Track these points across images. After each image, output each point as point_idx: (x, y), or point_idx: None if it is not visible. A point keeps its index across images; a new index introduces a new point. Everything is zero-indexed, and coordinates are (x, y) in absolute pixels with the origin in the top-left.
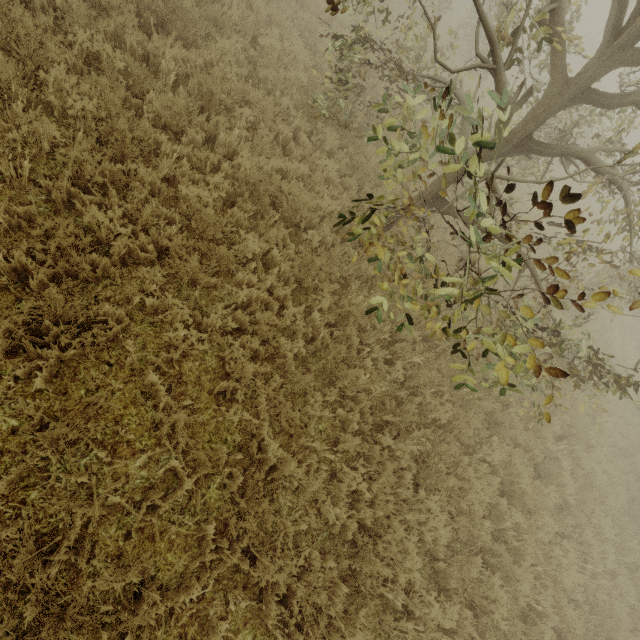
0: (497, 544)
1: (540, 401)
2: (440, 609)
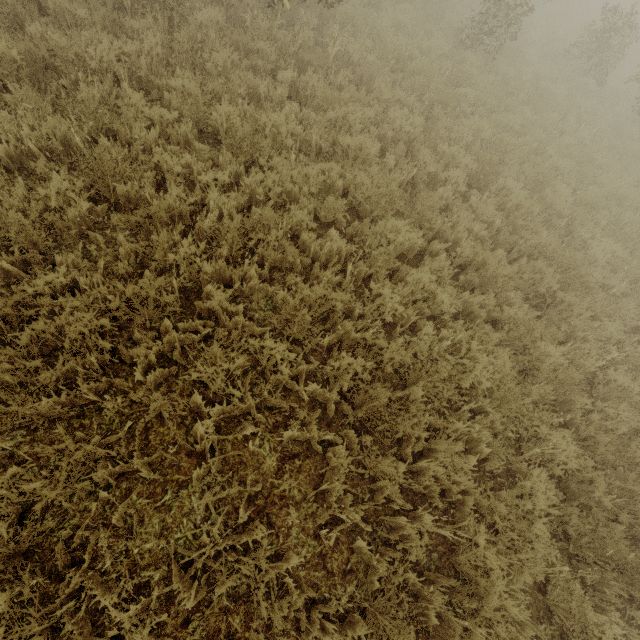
0: (260, 110)
1: (373, 61)
2: (138, 94)
